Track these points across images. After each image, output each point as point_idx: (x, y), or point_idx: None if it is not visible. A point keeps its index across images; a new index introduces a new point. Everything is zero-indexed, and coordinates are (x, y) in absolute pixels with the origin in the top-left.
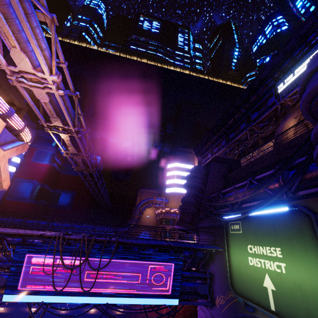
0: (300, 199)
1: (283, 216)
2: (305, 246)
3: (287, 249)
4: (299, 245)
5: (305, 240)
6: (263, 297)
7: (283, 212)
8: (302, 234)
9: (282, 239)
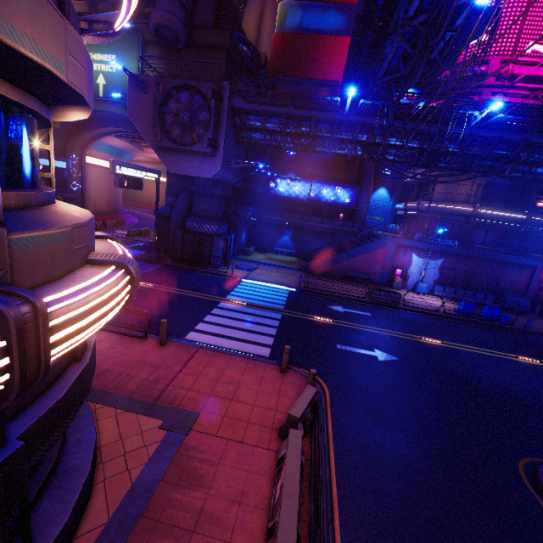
0: (138, 24)
1: (124, 32)
2: (132, 54)
3: (121, 56)
4: (129, 54)
5: (133, 51)
6: (95, 91)
7: (125, 30)
8: (133, 47)
9: (119, 50)
